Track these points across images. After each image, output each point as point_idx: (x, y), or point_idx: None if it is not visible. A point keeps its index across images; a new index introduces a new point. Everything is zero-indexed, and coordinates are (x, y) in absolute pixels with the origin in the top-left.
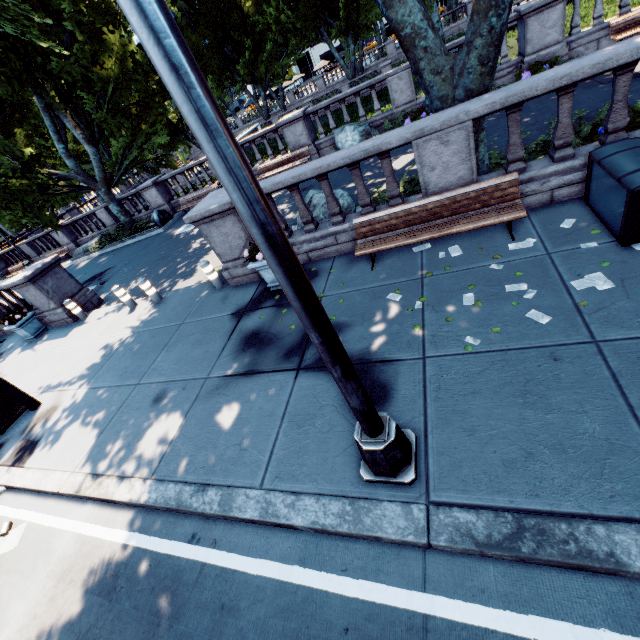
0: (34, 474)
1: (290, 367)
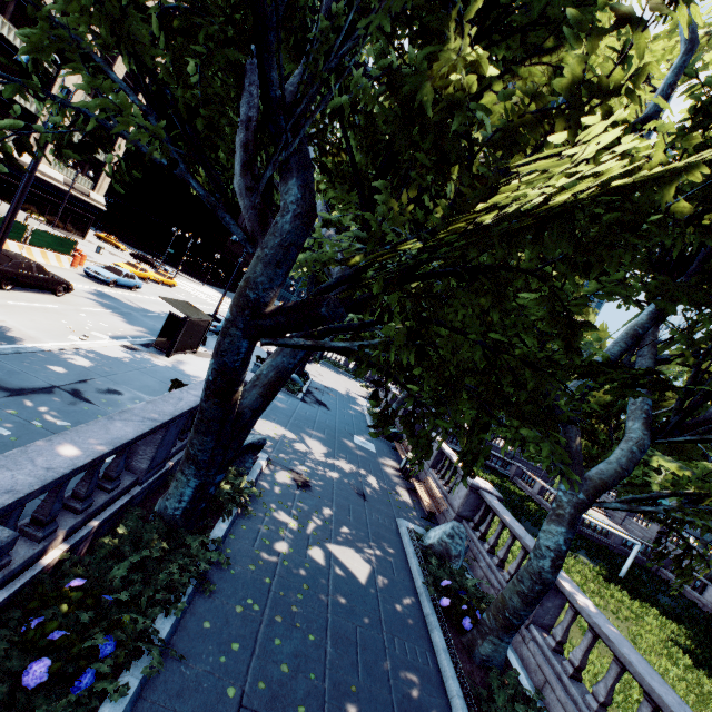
0: (107, 345)
1: (64, 386)
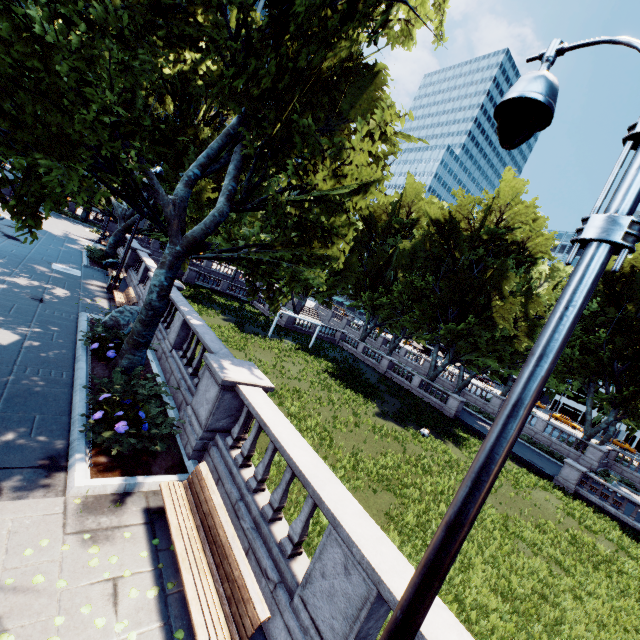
0: None
1: None
